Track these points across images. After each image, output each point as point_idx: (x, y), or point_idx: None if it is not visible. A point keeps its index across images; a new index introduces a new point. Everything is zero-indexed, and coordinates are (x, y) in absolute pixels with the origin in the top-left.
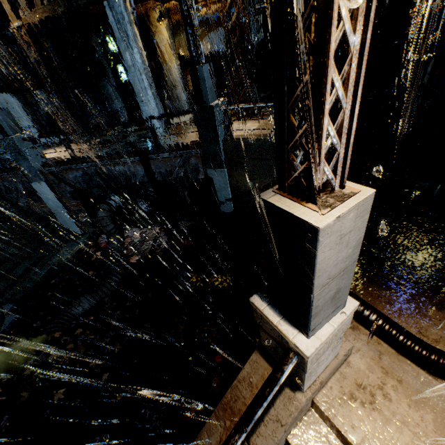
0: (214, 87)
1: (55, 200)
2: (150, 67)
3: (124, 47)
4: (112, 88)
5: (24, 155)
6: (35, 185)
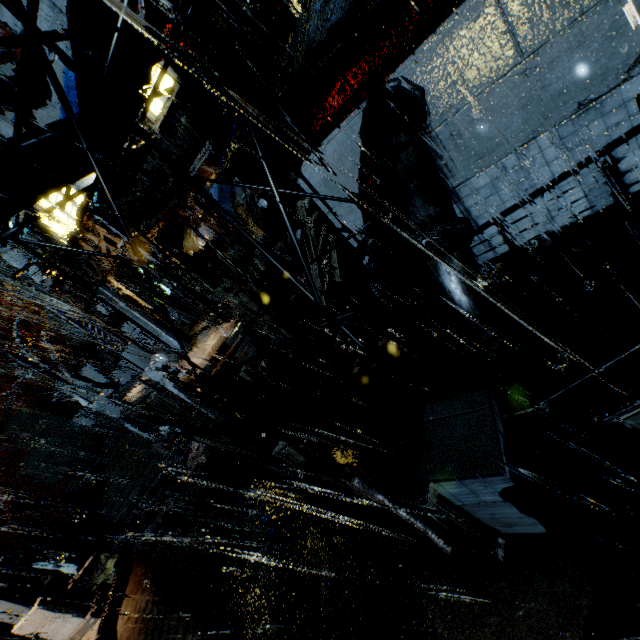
0: (144, 355)
1: (141, 432)
2: (145, 313)
3: (124, 310)
4: (166, 303)
5: (106, 411)
6: (125, 426)
